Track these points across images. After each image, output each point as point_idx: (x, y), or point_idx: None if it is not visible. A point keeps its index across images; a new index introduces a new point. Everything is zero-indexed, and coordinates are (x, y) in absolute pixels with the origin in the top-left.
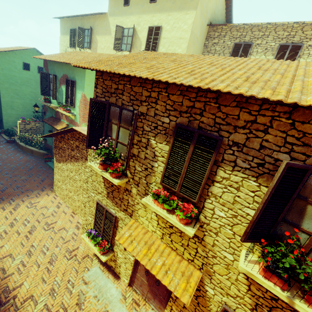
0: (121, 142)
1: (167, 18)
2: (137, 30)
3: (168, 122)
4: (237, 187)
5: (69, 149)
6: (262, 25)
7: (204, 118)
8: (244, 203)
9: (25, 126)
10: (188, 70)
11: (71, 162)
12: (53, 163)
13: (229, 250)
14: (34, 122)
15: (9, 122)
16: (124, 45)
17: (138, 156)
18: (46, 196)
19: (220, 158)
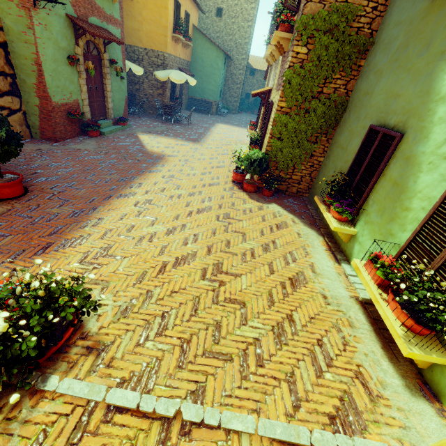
0: None
1: None
2: None
3: None
4: None
5: None
6: None
7: None
8: None
9: None
10: None
11: None
12: None
13: None
14: None
15: None
16: None
17: None
18: None
19: None
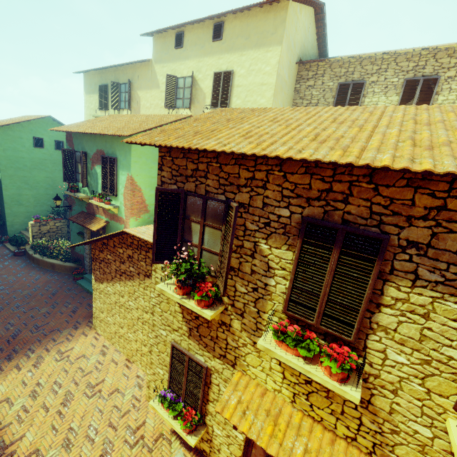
0: (208, 249)
1: (240, 59)
2: (198, 79)
3: (288, 215)
4: (424, 313)
5: (117, 261)
6: (375, 56)
7: (351, 207)
8: (442, 339)
9: (40, 229)
10: (311, 136)
11: (121, 281)
12: (87, 280)
13: (423, 420)
14: (53, 220)
15: (15, 224)
16: (180, 100)
17: (240, 269)
18: (82, 337)
19: (387, 267)
